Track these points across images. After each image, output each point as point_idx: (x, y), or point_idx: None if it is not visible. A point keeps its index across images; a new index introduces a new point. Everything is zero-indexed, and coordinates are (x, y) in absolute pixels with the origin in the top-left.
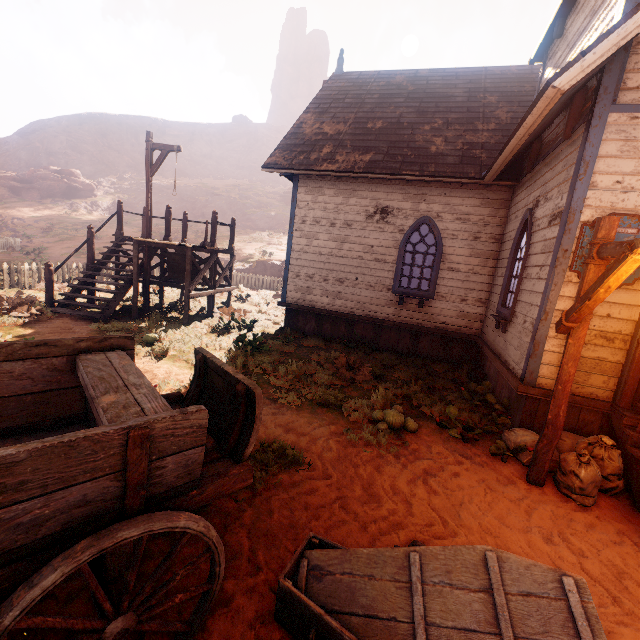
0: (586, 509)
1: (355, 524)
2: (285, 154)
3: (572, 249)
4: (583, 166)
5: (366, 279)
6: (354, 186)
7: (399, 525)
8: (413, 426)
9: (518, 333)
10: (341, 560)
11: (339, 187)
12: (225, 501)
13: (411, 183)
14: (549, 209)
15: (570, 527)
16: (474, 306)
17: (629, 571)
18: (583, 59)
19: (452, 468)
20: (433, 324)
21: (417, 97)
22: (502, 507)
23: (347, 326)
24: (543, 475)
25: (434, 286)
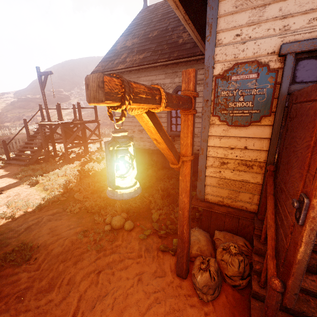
0: (204, 304)
1: (11, 313)
2: (103, 64)
3: (212, 98)
4: (208, 28)
5: None
6: (138, 75)
7: (42, 314)
8: (128, 227)
9: None
10: None
11: (131, 77)
12: None
13: (168, 66)
14: None
15: None
16: None
17: None
18: None
19: (127, 262)
20: None
21: None
22: (134, 299)
23: (149, 156)
24: (183, 272)
25: None
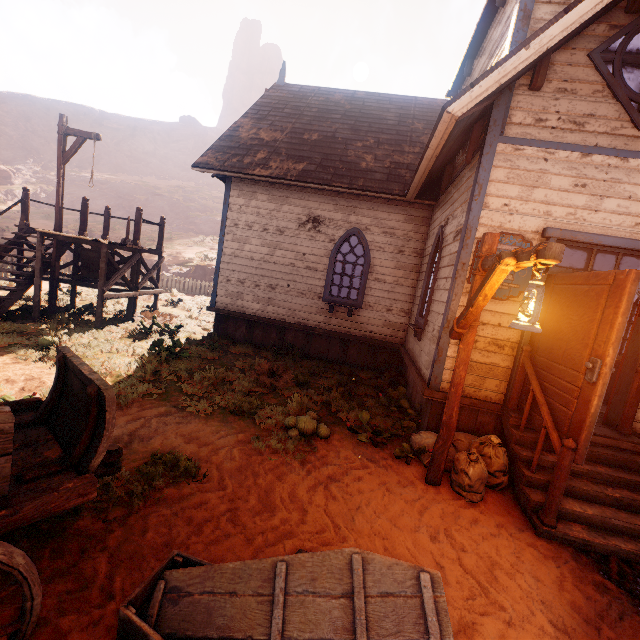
0: (474, 505)
1: (240, 537)
2: (218, 155)
3: (469, 263)
4: (478, 188)
5: (298, 286)
6: (287, 193)
7: (289, 534)
8: (325, 432)
9: (429, 341)
10: (203, 578)
11: (272, 193)
12: (91, 522)
13: (342, 195)
14: (454, 226)
15: (457, 523)
16: (399, 316)
17: (501, 561)
18: (471, 90)
19: (356, 472)
20: (361, 332)
21: (353, 116)
22: (397, 508)
23: (278, 333)
24: (439, 475)
25: (362, 296)
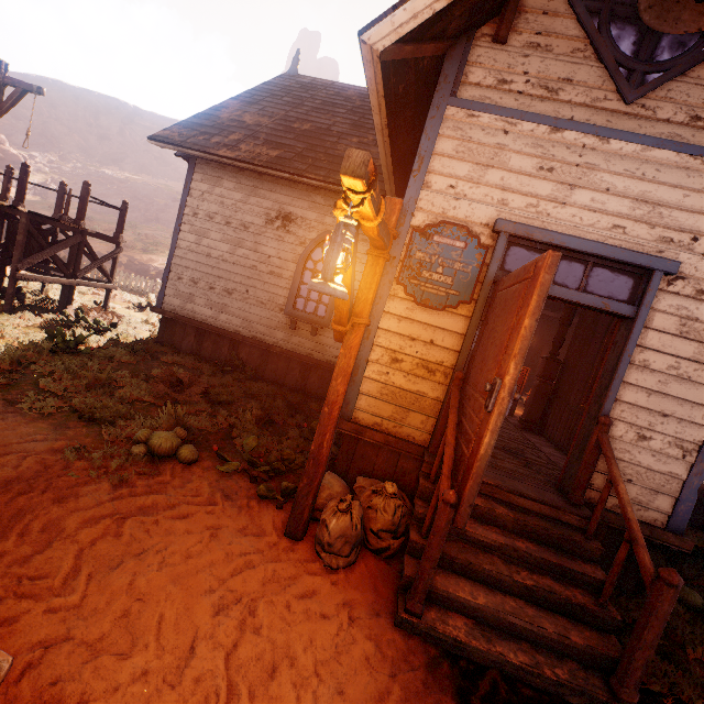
0: (332, 572)
1: None
2: (184, 131)
3: (401, 257)
4: (418, 161)
5: (258, 294)
6: (257, 183)
7: None
8: (187, 455)
9: None
10: None
11: (240, 181)
12: None
13: (319, 191)
14: None
15: (281, 593)
16: None
17: (302, 656)
18: (394, 14)
19: (186, 508)
20: (325, 357)
21: (360, 112)
22: (204, 561)
23: (231, 347)
24: (301, 526)
25: (330, 313)
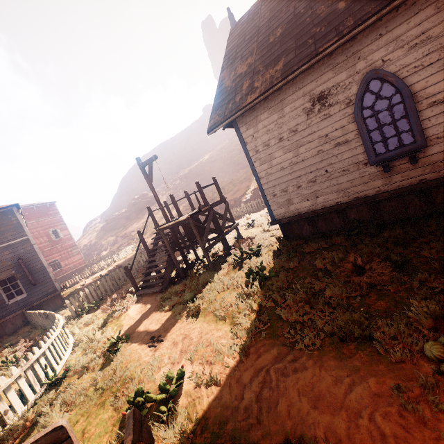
0: None
1: None
2: (218, 112)
3: None
4: None
5: (336, 167)
6: (281, 96)
7: None
8: None
9: None
10: None
11: (270, 106)
12: None
13: (334, 53)
14: None
15: None
16: None
17: None
18: None
19: None
20: (442, 172)
21: None
22: None
23: (339, 216)
24: None
25: (420, 133)
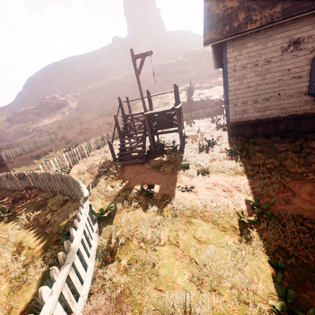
0: None
1: None
2: (213, 31)
3: None
4: None
5: (286, 92)
6: (269, 33)
7: None
8: None
9: None
10: None
11: (258, 38)
12: None
13: None
14: None
15: None
16: None
17: None
18: None
19: None
20: None
21: None
22: None
23: (274, 125)
24: None
25: None
